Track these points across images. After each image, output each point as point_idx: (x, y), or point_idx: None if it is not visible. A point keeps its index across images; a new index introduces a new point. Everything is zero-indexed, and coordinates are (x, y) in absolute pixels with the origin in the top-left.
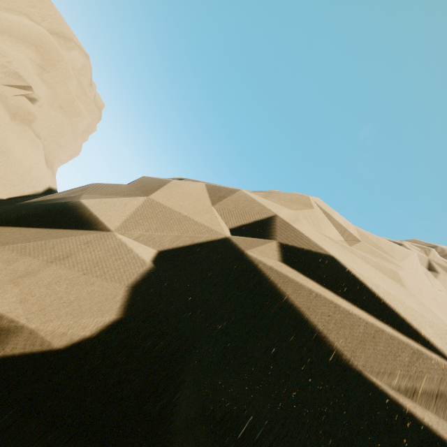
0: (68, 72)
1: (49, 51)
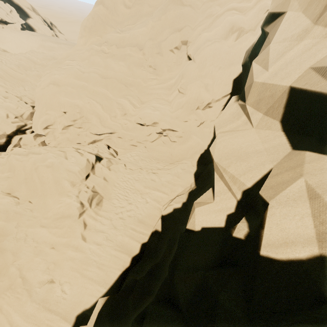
0: None
1: None
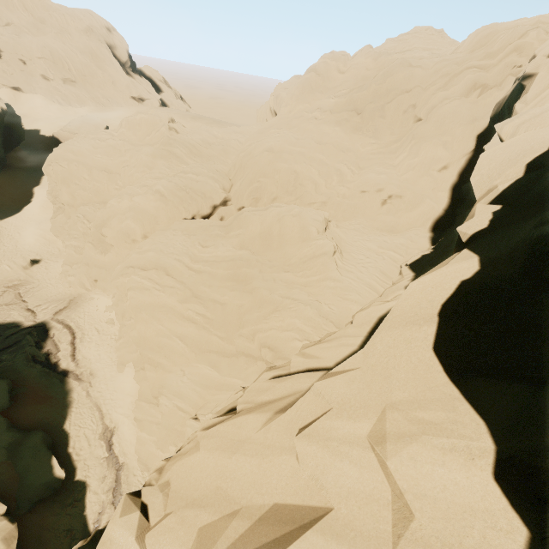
0: (530, 44)
1: (519, 47)
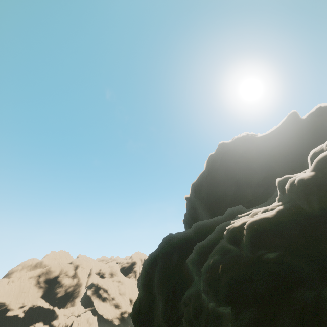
0: None
1: None
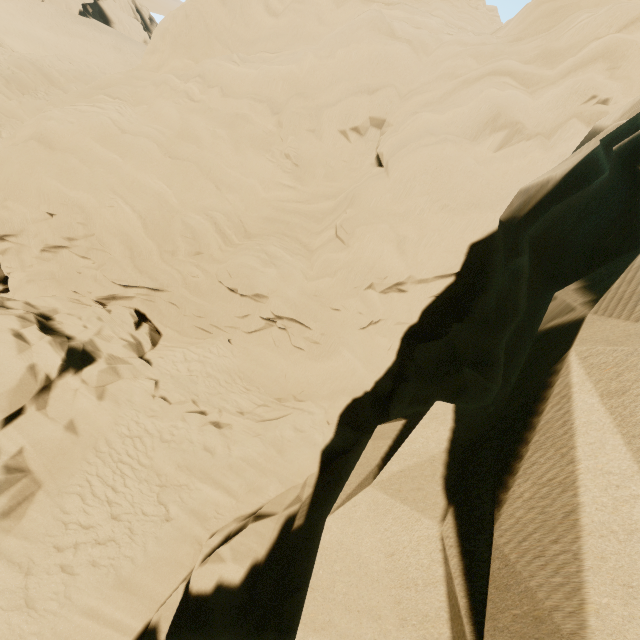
0: None
1: (615, 49)
